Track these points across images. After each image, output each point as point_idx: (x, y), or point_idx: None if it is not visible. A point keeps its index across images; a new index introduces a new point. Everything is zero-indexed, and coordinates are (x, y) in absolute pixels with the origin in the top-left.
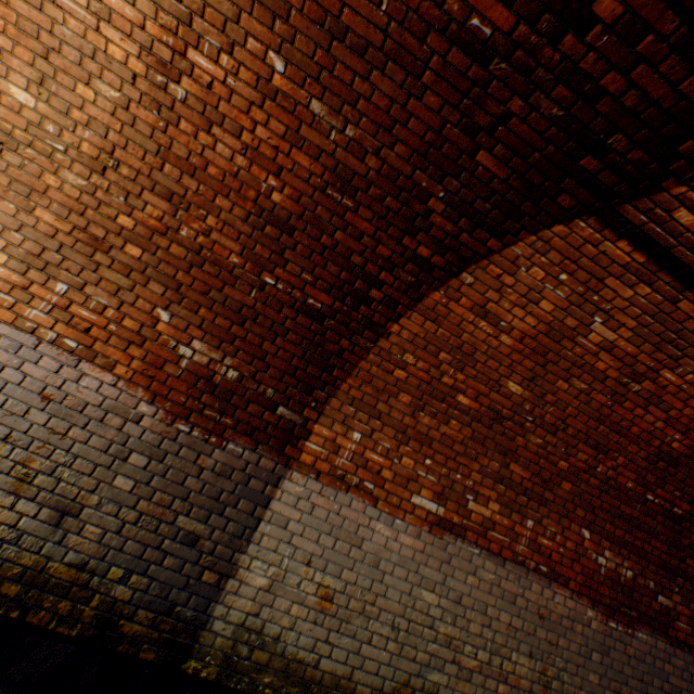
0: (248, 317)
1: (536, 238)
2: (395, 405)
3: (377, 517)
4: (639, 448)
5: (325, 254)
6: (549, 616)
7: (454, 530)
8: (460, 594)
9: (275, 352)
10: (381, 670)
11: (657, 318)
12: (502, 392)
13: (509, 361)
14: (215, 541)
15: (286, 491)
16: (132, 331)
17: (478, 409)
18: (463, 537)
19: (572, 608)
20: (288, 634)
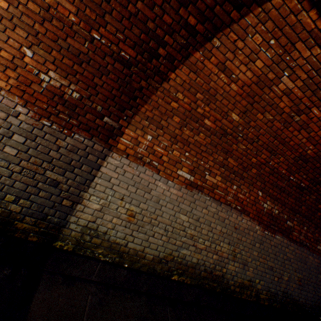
0: (84, 60)
1: (261, 9)
2: (171, 122)
3: (159, 179)
4: (291, 153)
5: (131, 19)
6: (239, 228)
7: (198, 188)
8: (198, 217)
9: (102, 85)
10: (158, 248)
11: (319, 72)
12: (228, 119)
13: (234, 101)
14: (69, 185)
15: (110, 163)
16: (7, 60)
17: (215, 128)
18: (202, 191)
19: (249, 225)
20: (111, 231)
